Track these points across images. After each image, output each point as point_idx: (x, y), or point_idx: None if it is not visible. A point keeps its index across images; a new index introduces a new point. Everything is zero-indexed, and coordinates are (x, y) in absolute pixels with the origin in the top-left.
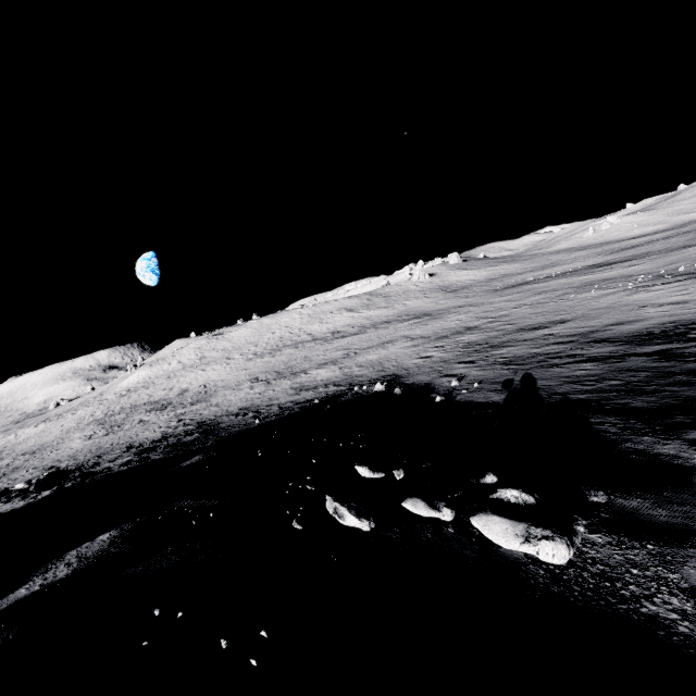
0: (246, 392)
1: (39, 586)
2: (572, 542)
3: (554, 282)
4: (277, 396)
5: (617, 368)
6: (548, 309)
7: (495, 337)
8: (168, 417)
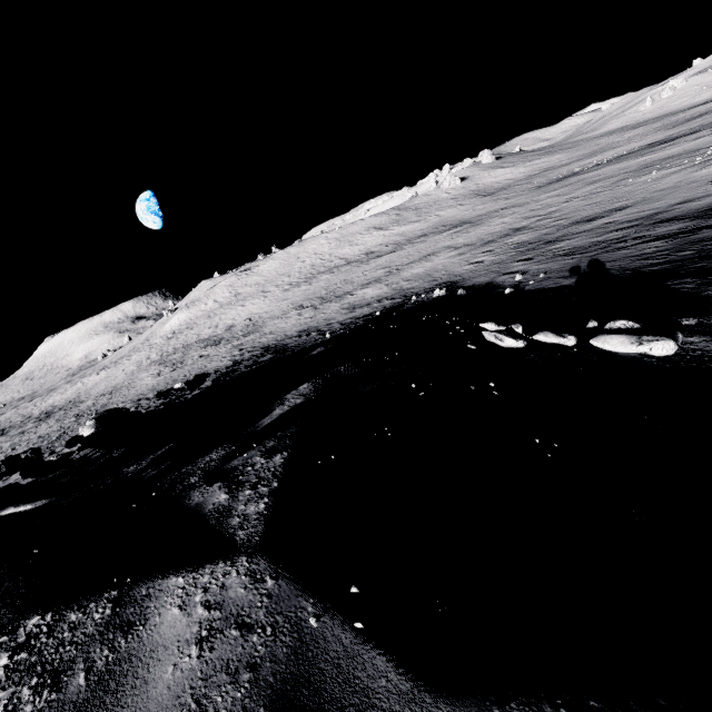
0: (295, 318)
1: (289, 407)
2: (675, 343)
3: (606, 169)
4: (332, 317)
5: (688, 241)
6: (604, 198)
7: (548, 234)
8: (226, 349)
